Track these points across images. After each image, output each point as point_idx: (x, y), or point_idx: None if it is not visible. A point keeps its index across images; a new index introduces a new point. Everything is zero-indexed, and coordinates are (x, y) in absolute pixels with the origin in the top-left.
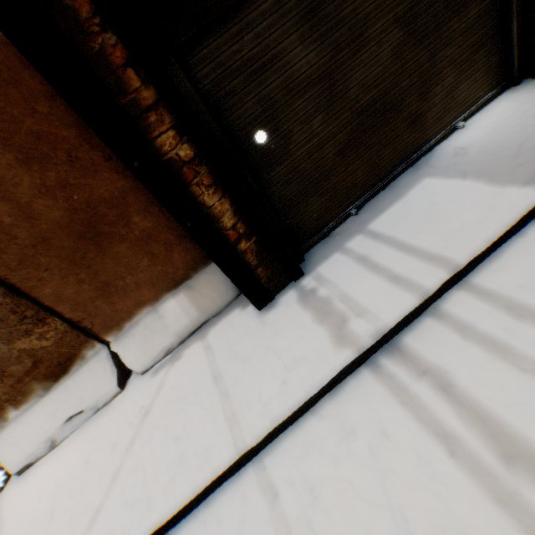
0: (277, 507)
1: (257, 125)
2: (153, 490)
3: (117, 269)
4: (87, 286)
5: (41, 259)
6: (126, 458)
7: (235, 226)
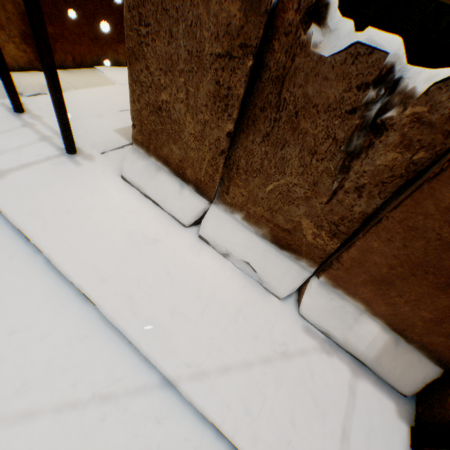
0: None
1: None
2: (262, 431)
3: (411, 293)
4: (385, 270)
5: (418, 241)
6: (258, 366)
7: None
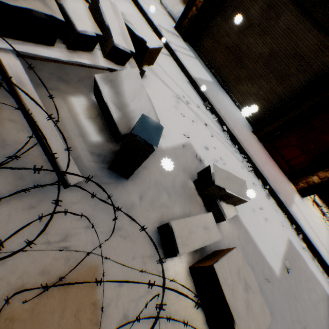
0: (126, 2)
1: (233, 4)
2: None
3: None
4: None
5: None
6: None
7: (200, 3)
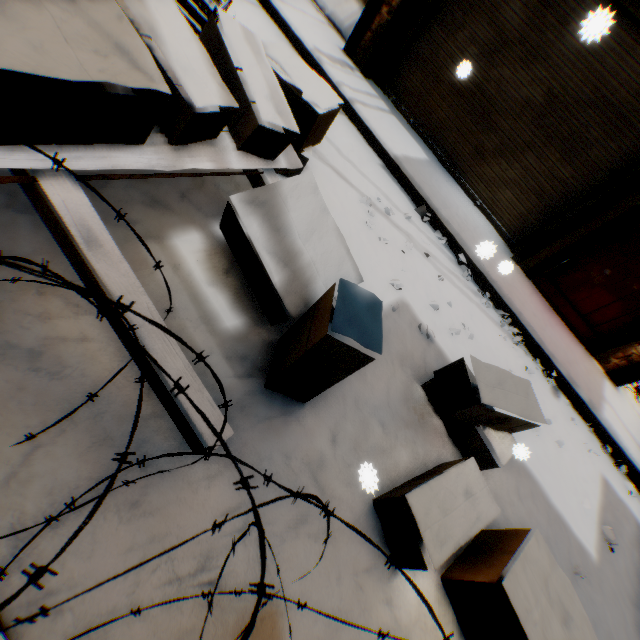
0: (245, 2)
1: None
2: None
3: None
4: None
5: None
6: None
7: None
